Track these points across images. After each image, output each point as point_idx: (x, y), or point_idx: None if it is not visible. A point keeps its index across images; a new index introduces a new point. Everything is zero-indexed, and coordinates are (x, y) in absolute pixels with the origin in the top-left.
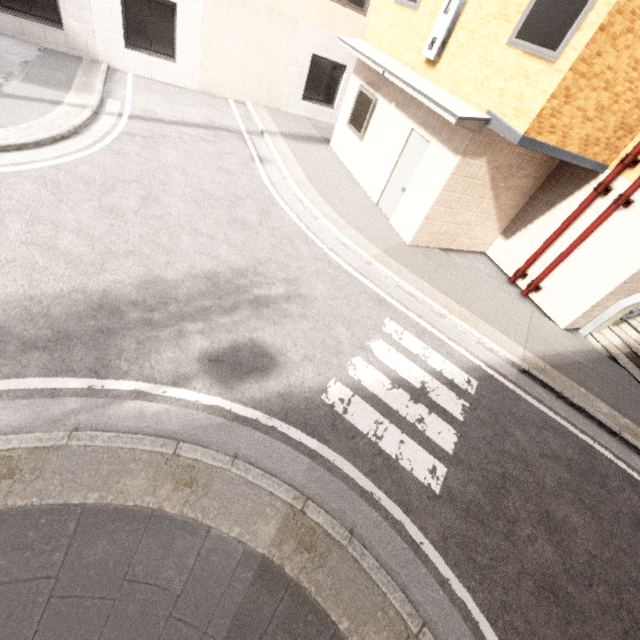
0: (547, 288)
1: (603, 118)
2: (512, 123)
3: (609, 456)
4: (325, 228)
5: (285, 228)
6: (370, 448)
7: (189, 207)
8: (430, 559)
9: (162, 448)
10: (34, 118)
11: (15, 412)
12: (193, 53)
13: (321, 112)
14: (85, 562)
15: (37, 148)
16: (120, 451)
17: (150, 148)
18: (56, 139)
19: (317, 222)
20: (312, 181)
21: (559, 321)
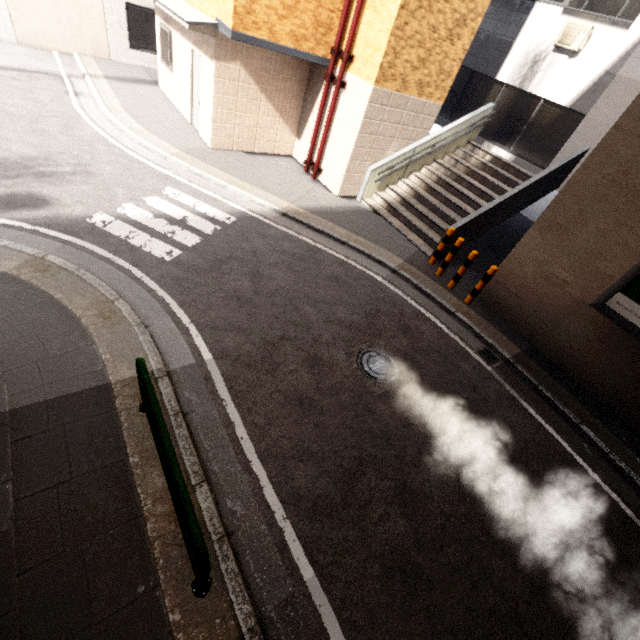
0: (324, 168)
1: (296, 16)
2: (226, 23)
3: (332, 253)
4: (130, 137)
5: (87, 136)
6: (119, 242)
7: None
8: (145, 283)
9: None
10: None
11: None
12: None
13: (154, 60)
14: None
15: None
16: None
17: None
18: None
19: (123, 134)
20: (127, 108)
21: (334, 191)
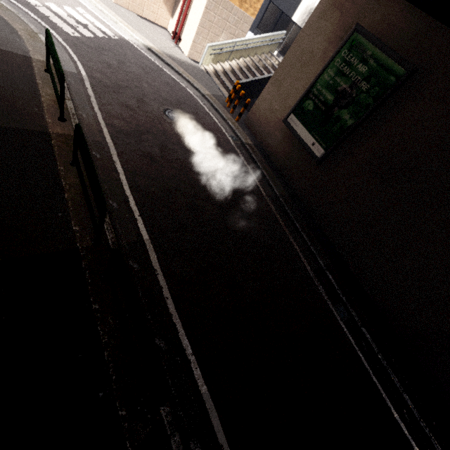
0: (183, 38)
1: None
2: None
3: (171, 75)
4: None
5: None
6: (44, 16)
7: None
8: (56, 37)
9: None
10: None
11: None
12: None
13: None
14: None
15: None
16: None
17: None
18: None
19: None
20: None
21: (186, 53)
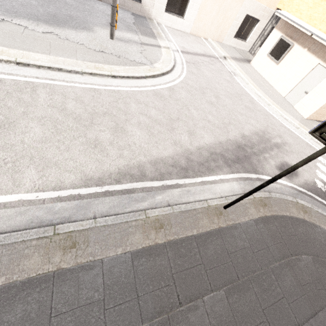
0: None
1: None
2: None
3: None
4: (274, 110)
5: (262, 110)
6: None
7: (229, 100)
8: None
9: (293, 200)
10: (160, 56)
11: (247, 185)
12: (193, 14)
13: (240, 44)
14: (299, 232)
15: (170, 72)
16: (283, 200)
17: (198, 69)
18: (172, 67)
19: (270, 107)
20: (257, 85)
21: None
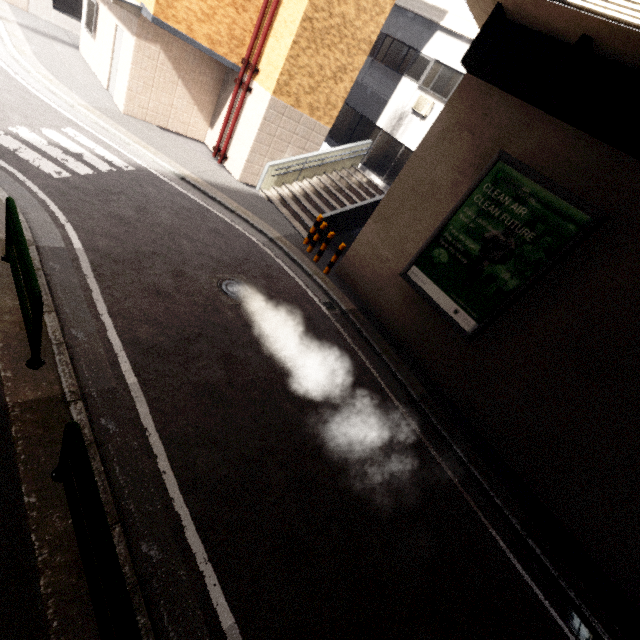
0: (230, 156)
1: (213, 24)
2: (149, 9)
3: (220, 215)
4: (36, 80)
5: None
6: (6, 151)
7: None
8: (28, 186)
9: None
10: None
11: None
12: None
13: (79, 28)
14: None
15: None
16: None
17: None
18: None
19: (29, 75)
20: (39, 56)
21: (236, 176)
